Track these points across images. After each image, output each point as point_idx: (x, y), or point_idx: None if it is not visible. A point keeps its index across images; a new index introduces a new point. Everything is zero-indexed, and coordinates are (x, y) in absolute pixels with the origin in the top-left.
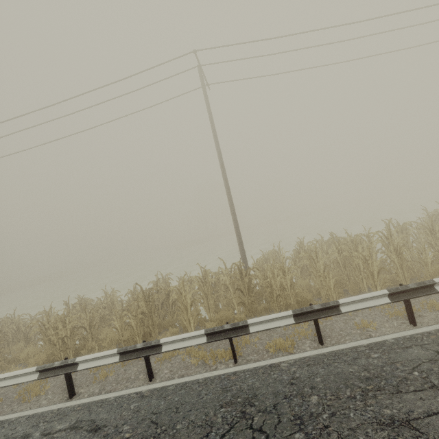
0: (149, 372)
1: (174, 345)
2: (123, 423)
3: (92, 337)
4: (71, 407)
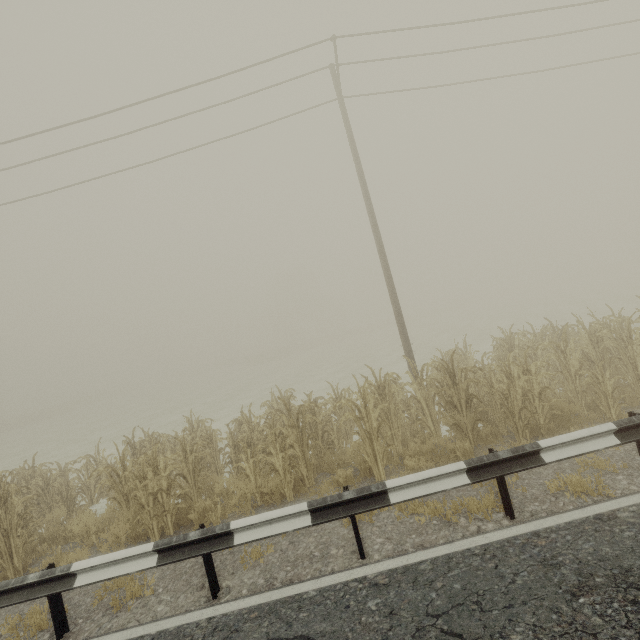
0: (359, 543)
1: (410, 491)
2: (381, 639)
3: (197, 493)
4: (235, 615)
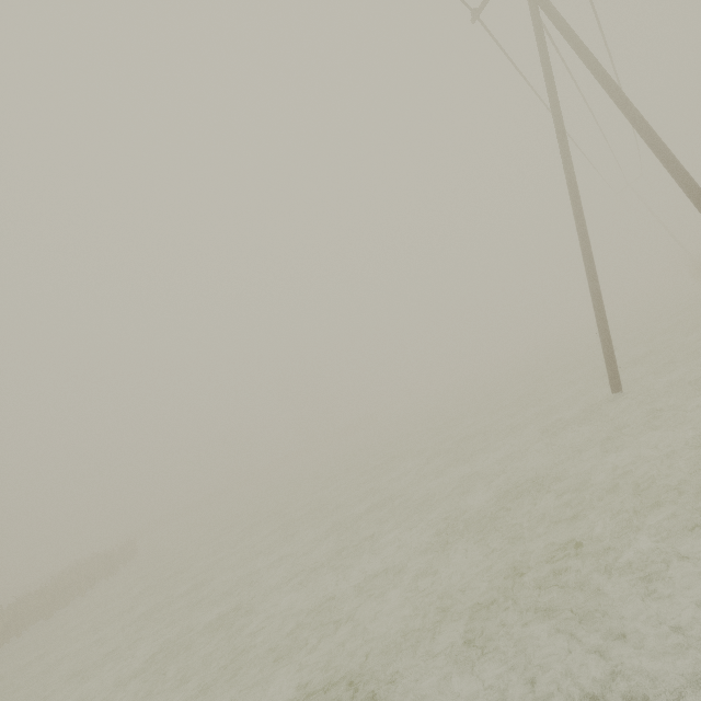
0: None
1: None
2: None
3: None
4: None
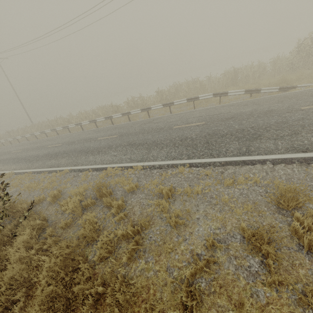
0: None
1: None
2: None
3: None
4: None
